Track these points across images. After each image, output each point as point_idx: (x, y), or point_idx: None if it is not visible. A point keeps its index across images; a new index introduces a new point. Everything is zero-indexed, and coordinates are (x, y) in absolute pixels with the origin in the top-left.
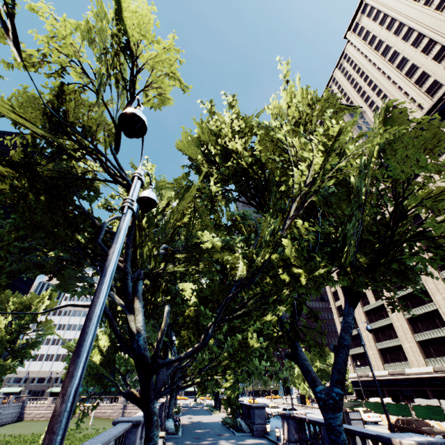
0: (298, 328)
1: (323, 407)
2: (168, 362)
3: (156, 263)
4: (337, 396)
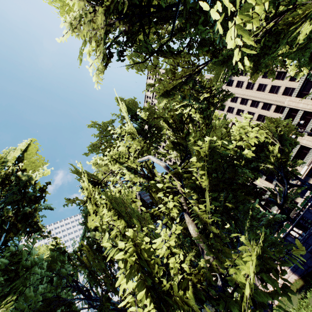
0: (292, 172)
1: (309, 188)
2: (285, 195)
3: (255, 175)
4: (308, 184)
